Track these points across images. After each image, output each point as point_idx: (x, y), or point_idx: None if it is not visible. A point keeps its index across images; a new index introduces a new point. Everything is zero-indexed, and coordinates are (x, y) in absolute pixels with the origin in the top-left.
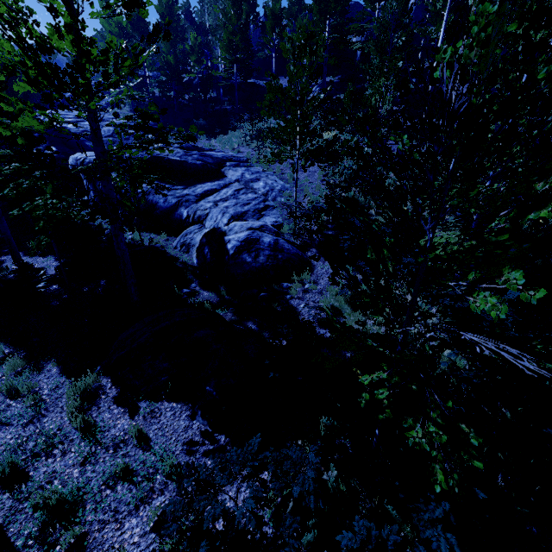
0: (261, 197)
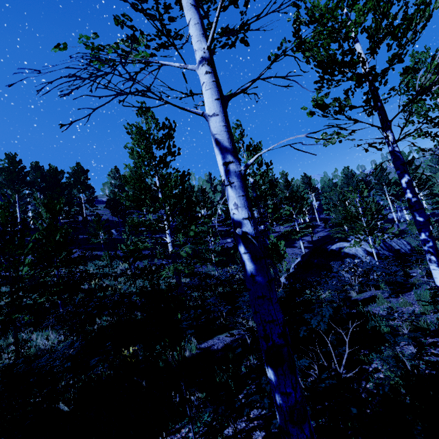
0: None
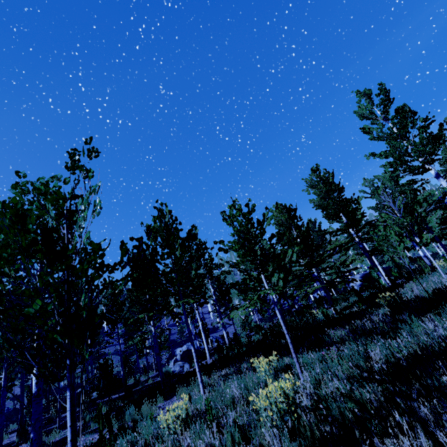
0: None
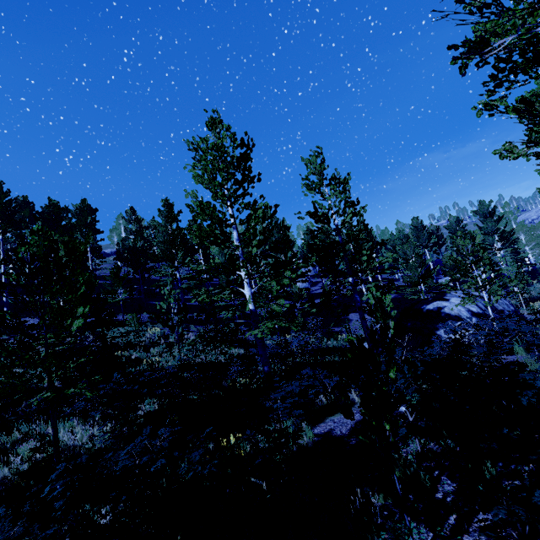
0: None
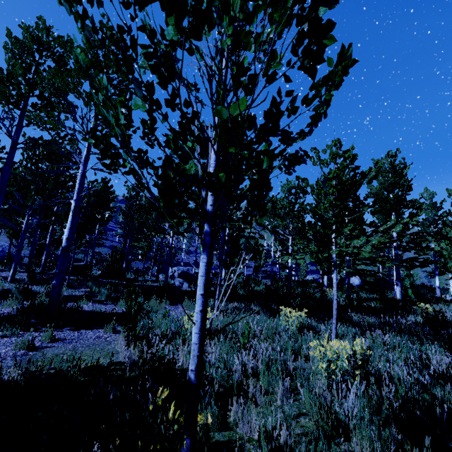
0: (0, 246)
